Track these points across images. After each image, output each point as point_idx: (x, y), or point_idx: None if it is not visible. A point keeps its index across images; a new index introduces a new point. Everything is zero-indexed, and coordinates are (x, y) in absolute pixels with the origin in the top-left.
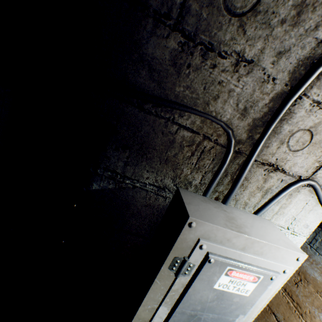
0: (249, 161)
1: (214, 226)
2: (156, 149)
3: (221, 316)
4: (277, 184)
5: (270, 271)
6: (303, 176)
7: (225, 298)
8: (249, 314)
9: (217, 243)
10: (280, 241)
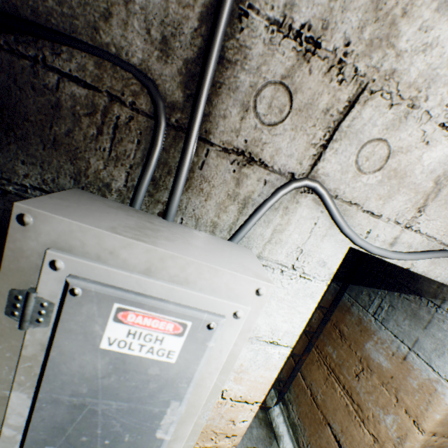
0: (188, 136)
1: (74, 223)
2: (31, 120)
3: (137, 406)
4: (261, 190)
5: (204, 313)
6: (298, 174)
7: (131, 368)
8: (195, 400)
9: (92, 259)
10: (233, 264)
